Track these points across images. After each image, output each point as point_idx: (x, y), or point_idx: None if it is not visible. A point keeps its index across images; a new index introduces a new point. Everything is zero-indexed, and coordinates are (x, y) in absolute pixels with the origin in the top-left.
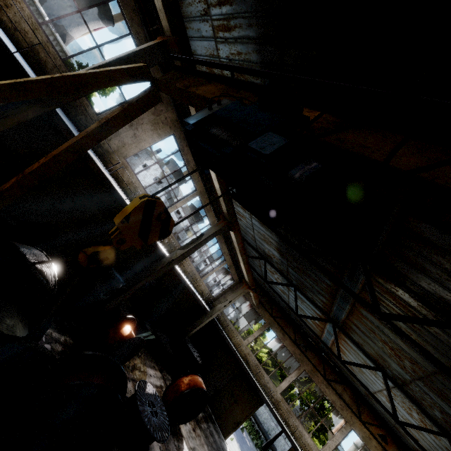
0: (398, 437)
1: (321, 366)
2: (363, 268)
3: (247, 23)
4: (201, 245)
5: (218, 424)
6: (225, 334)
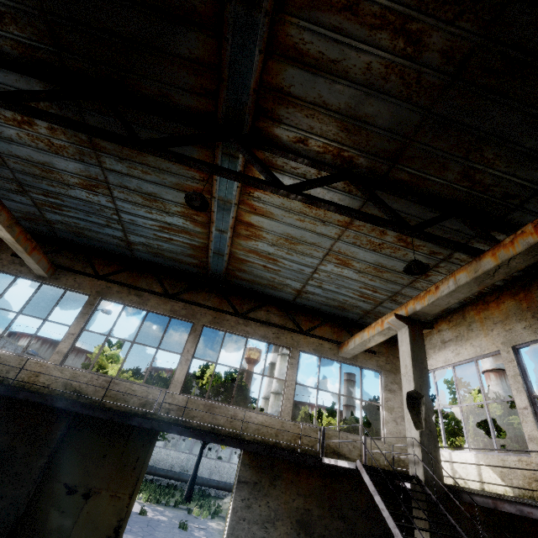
0: (342, 320)
1: (226, 303)
2: None
3: None
4: None
5: None
6: None
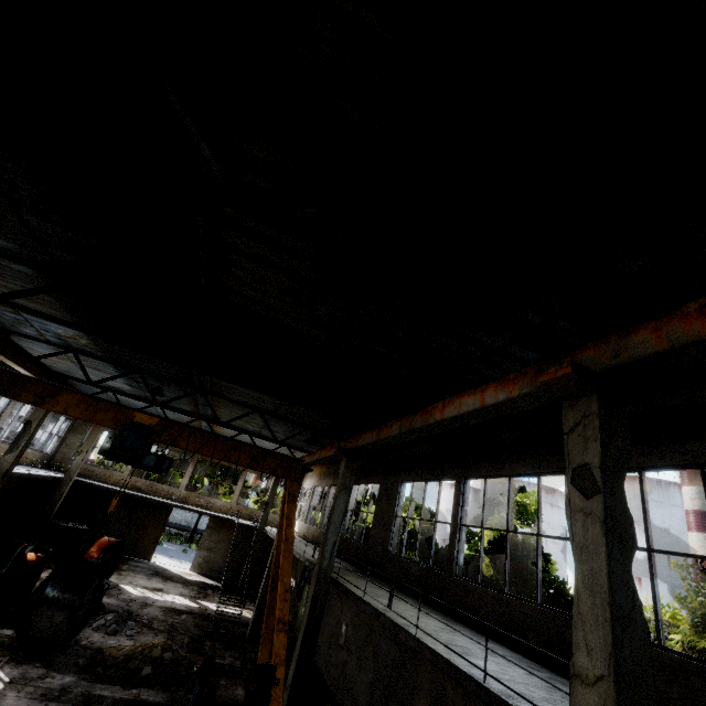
0: None
1: None
2: (205, 399)
3: (35, 286)
4: (35, 434)
5: (136, 557)
6: (96, 482)
